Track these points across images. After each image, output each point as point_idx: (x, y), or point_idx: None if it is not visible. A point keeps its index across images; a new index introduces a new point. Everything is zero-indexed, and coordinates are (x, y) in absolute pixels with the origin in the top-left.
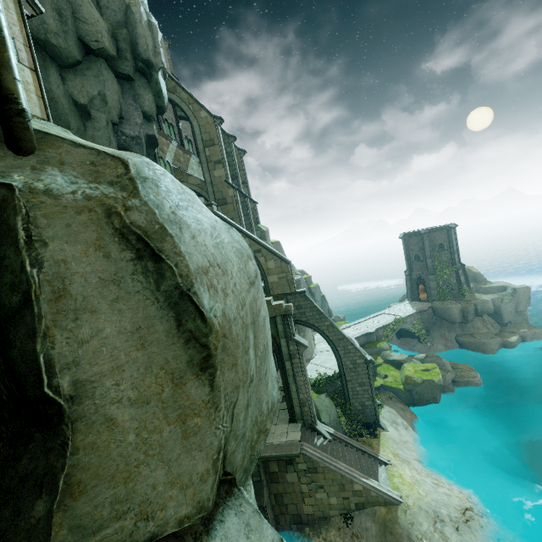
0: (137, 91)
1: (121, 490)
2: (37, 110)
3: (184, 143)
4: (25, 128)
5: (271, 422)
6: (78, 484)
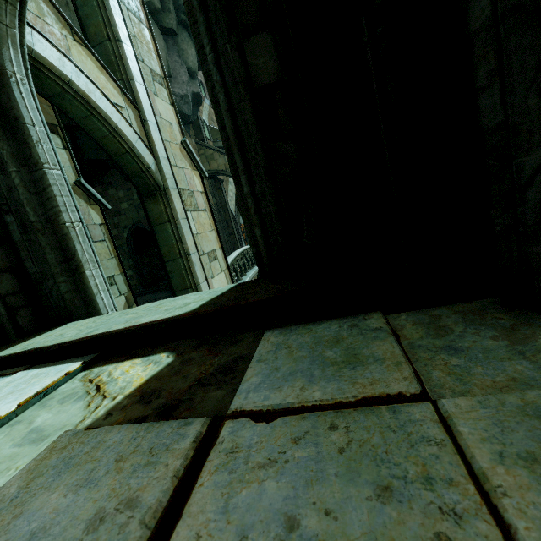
0: (181, 46)
1: None
2: (158, 69)
3: None
4: None
5: None
6: None
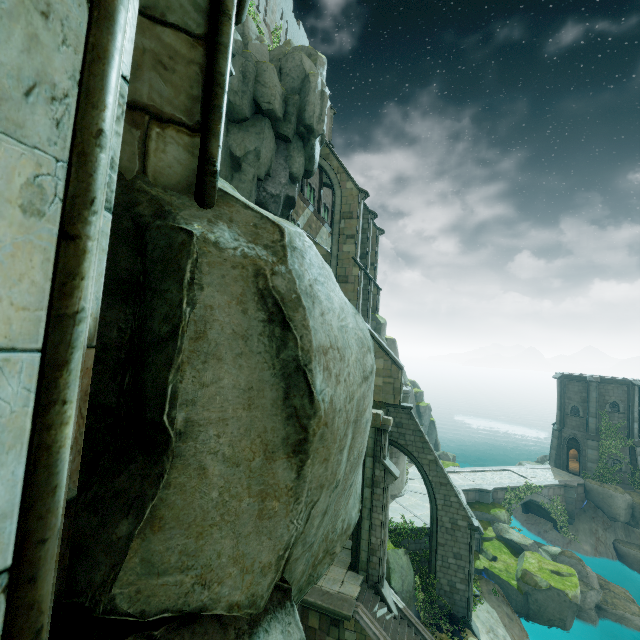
0: (291, 153)
1: (192, 543)
2: None
3: (320, 210)
4: (213, 186)
5: (341, 546)
6: (160, 519)
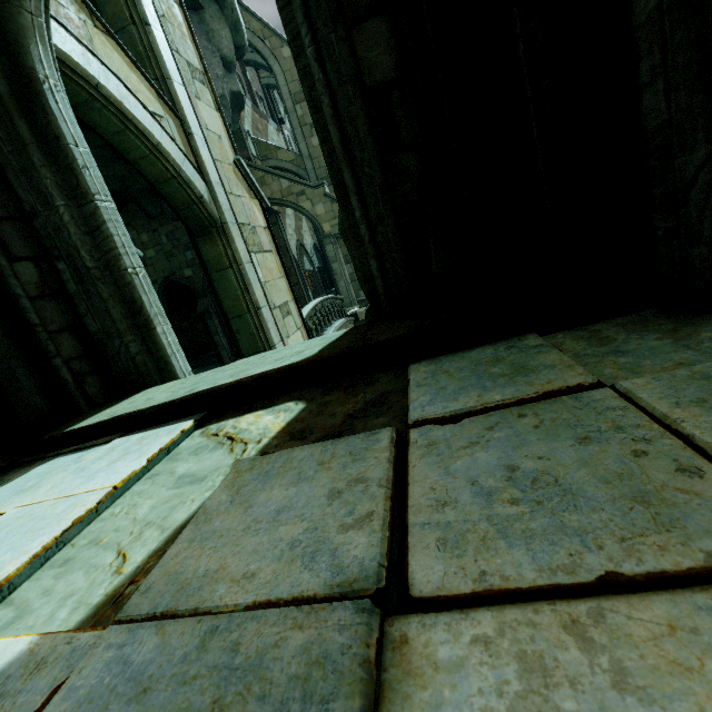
0: (210, 26)
1: None
2: (196, 61)
3: (257, 102)
4: None
5: None
6: None
